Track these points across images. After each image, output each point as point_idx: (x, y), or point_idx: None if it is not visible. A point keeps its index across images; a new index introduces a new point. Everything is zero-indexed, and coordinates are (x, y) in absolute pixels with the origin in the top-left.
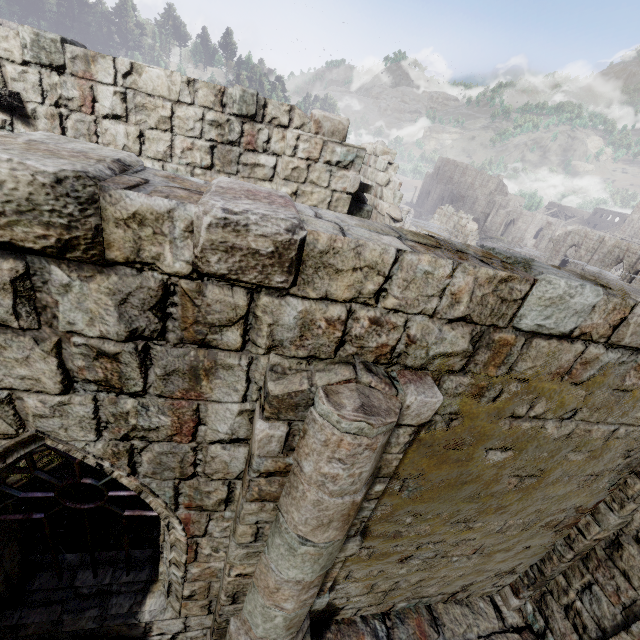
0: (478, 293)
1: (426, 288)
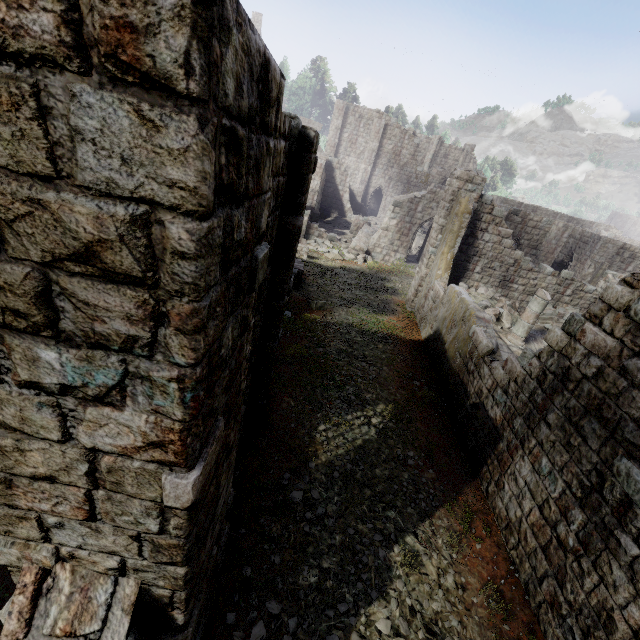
0: (639, 243)
1: (636, 242)
